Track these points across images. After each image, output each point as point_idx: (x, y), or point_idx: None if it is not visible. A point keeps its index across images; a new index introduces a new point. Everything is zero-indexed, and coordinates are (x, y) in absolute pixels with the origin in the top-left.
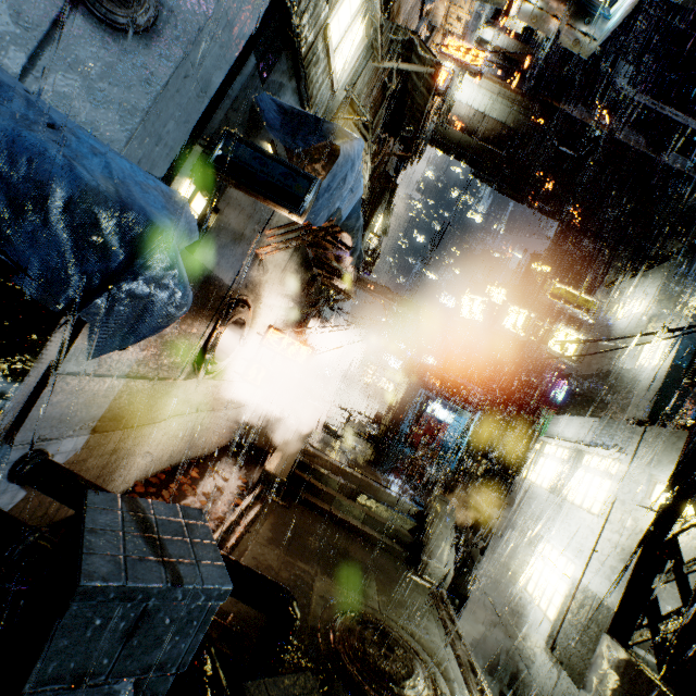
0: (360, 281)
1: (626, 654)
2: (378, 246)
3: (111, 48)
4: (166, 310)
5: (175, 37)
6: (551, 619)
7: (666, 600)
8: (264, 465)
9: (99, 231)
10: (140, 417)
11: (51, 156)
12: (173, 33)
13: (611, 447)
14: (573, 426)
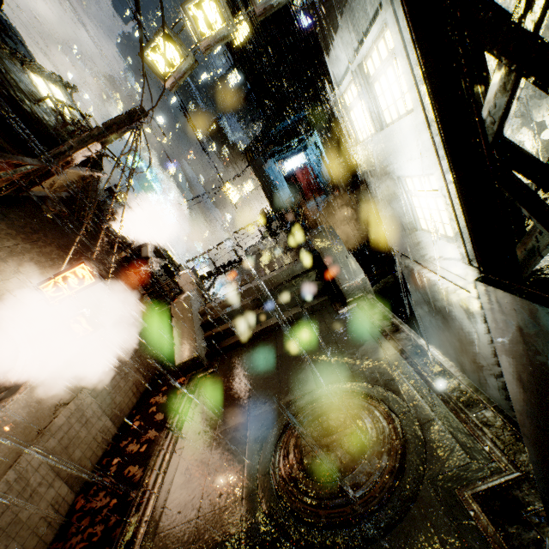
0: (53, 159)
1: (529, 302)
2: (57, 106)
3: None
4: None
5: None
6: (453, 239)
7: (539, 116)
8: None
9: None
10: None
11: None
12: None
13: (372, 20)
14: (341, 51)
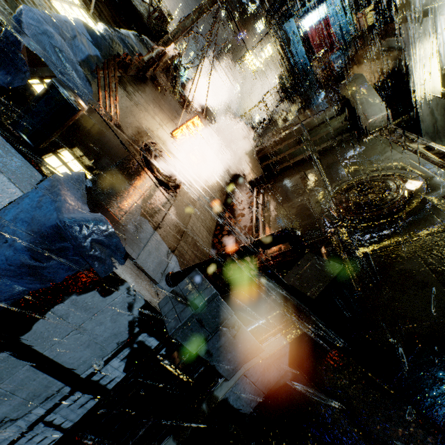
0: (167, 42)
1: None
2: None
3: None
4: (103, 235)
5: None
6: None
7: None
8: None
9: (51, 250)
10: (180, 230)
11: (8, 255)
12: None
13: None
14: None
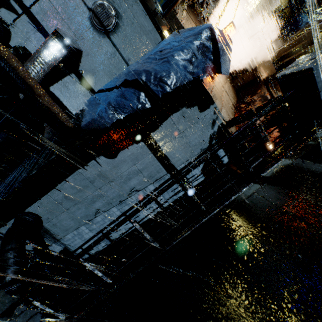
0: None
1: None
2: None
3: (121, 31)
4: (231, 41)
5: (118, 2)
6: None
7: None
8: (257, 83)
9: (204, 45)
10: (220, 103)
11: (183, 46)
12: (116, 2)
13: None
14: None
